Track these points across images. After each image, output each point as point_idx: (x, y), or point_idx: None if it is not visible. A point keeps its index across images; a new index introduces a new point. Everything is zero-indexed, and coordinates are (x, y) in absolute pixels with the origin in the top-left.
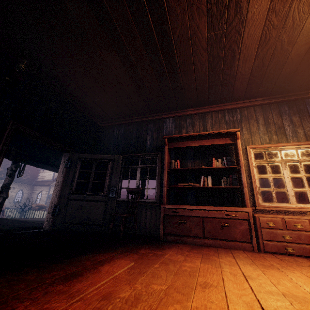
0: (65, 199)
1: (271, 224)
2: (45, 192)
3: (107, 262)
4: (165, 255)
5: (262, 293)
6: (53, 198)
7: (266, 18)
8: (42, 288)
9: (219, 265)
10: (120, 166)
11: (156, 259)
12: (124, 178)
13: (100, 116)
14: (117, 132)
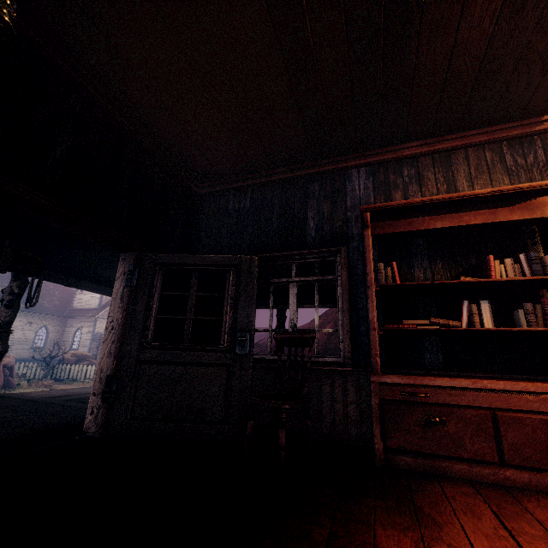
0: (132, 361)
1: None
2: (87, 329)
3: None
4: None
5: None
6: (103, 360)
7: None
8: None
9: None
10: (255, 282)
11: None
12: (260, 308)
13: (198, 168)
14: (236, 205)
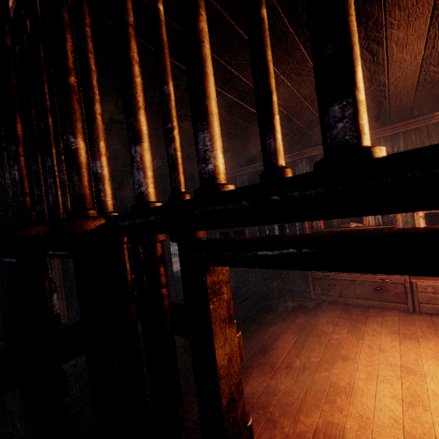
0: None
1: (429, 289)
2: None
3: (278, 337)
4: (318, 325)
5: (382, 365)
6: None
7: (419, 74)
8: (256, 360)
9: (361, 336)
10: (257, 232)
11: (311, 331)
12: None
13: None
14: (241, 184)
